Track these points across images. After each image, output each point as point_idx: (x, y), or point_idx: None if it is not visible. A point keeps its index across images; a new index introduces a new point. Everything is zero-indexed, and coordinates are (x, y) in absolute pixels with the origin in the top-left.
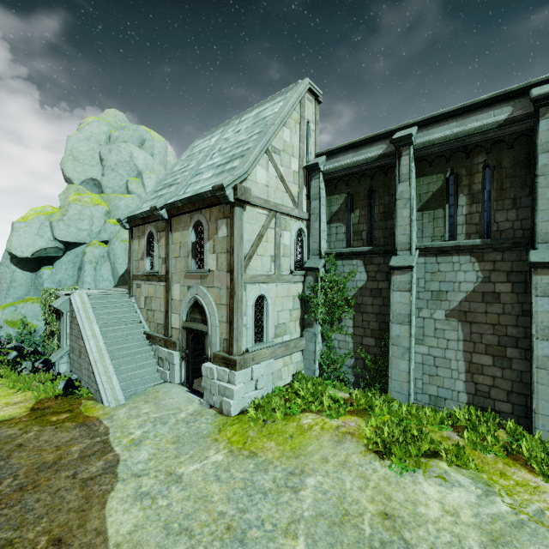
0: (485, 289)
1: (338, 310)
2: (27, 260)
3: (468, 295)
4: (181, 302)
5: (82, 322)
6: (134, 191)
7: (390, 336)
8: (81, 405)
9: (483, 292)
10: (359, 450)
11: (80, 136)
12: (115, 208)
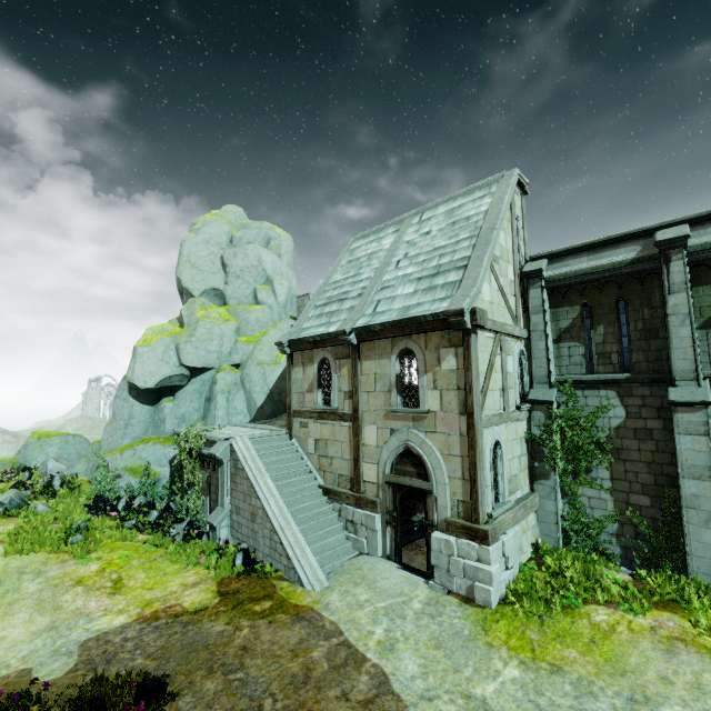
0: None
1: (584, 456)
2: (146, 391)
3: None
4: (379, 449)
5: (254, 476)
6: (264, 301)
7: (682, 495)
8: (276, 588)
9: None
10: (710, 667)
11: (198, 239)
12: (244, 322)
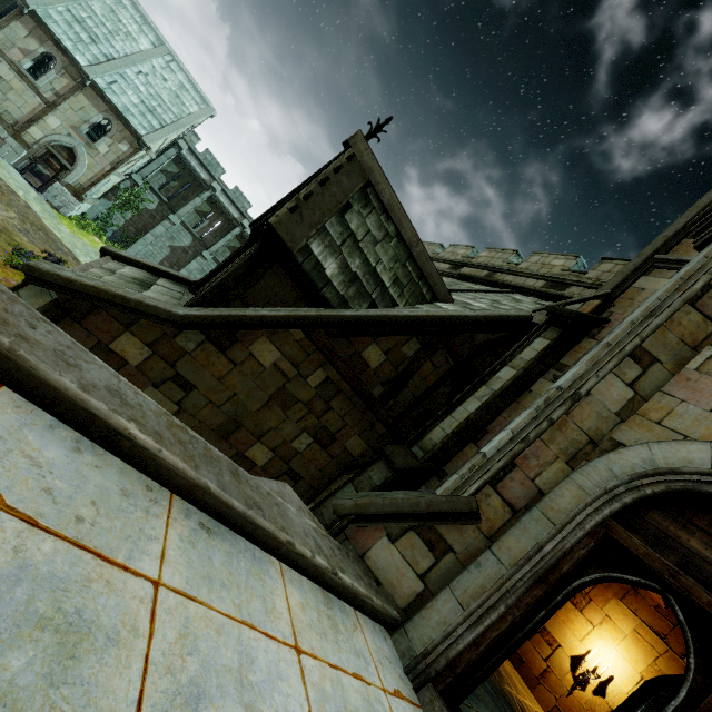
0: (187, 249)
1: (130, 207)
2: None
3: (181, 246)
4: (54, 132)
5: None
6: None
7: (145, 236)
8: None
9: (186, 249)
10: None
11: None
12: None
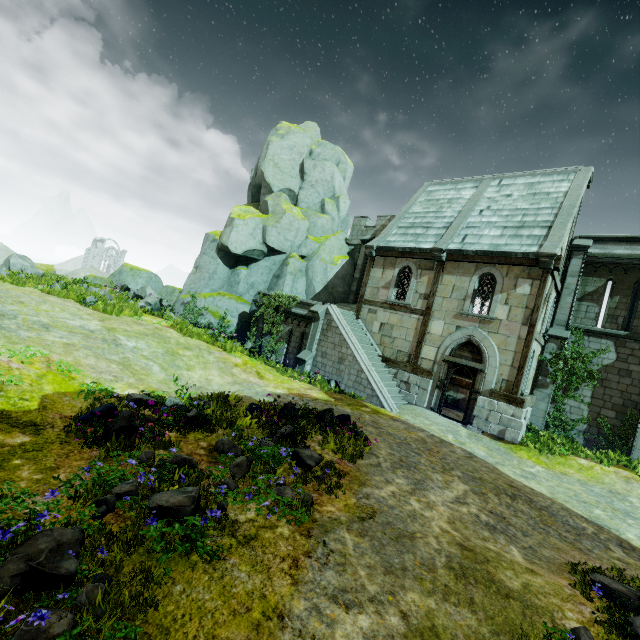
0: None
1: (576, 379)
2: (229, 256)
3: None
4: (443, 338)
5: (346, 333)
6: (329, 212)
7: None
8: (366, 404)
9: None
10: None
11: (283, 144)
12: (312, 225)
